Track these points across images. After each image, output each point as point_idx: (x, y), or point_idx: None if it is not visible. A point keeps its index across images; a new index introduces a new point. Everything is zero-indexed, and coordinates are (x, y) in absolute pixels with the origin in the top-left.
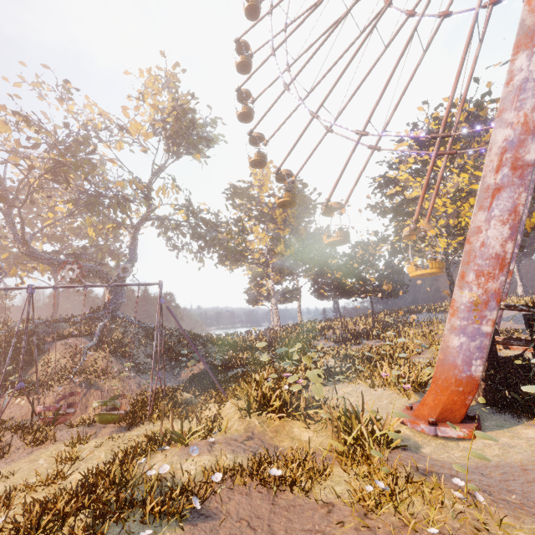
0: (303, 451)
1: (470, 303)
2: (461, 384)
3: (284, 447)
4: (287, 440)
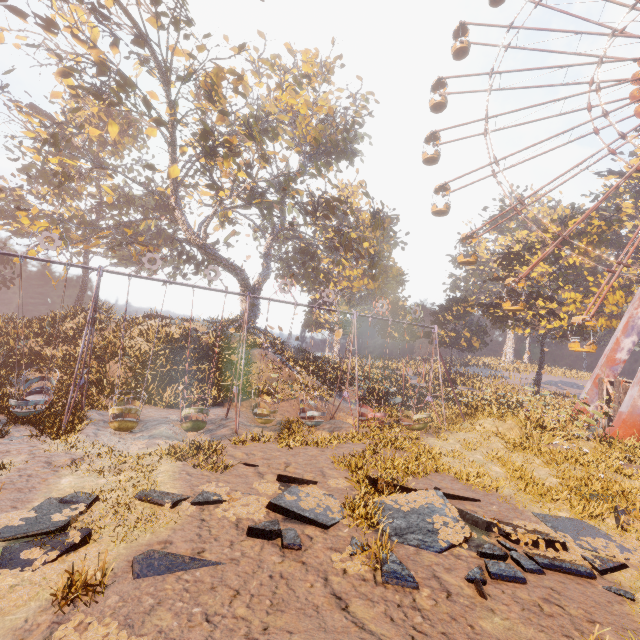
0: None
1: None
2: None
3: None
4: None
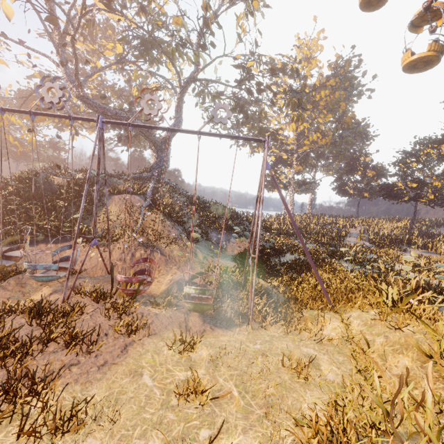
0: None
1: None
2: None
3: None
4: None
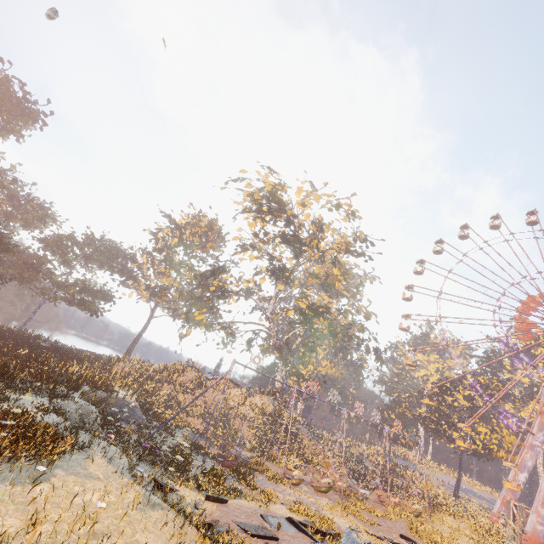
0: None
1: None
2: None
3: None
4: None
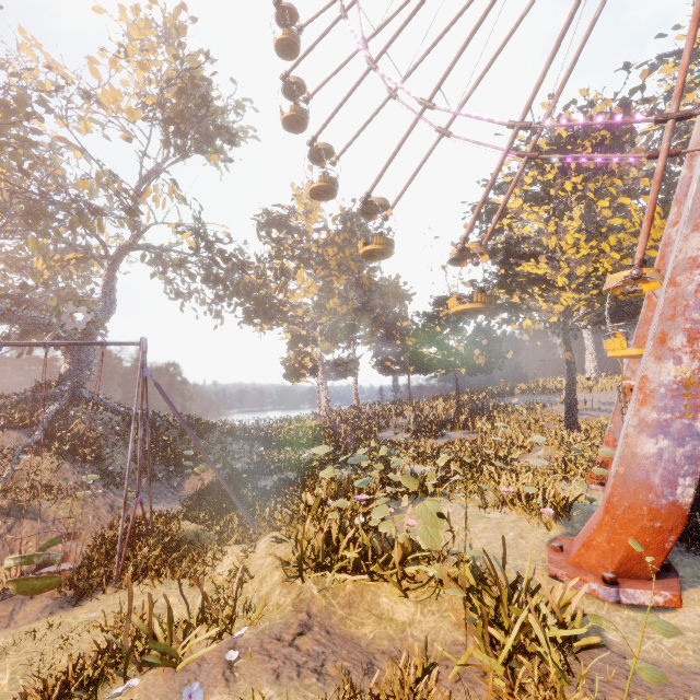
0: (404, 648)
1: (677, 383)
2: (659, 517)
3: (367, 638)
4: (369, 622)
